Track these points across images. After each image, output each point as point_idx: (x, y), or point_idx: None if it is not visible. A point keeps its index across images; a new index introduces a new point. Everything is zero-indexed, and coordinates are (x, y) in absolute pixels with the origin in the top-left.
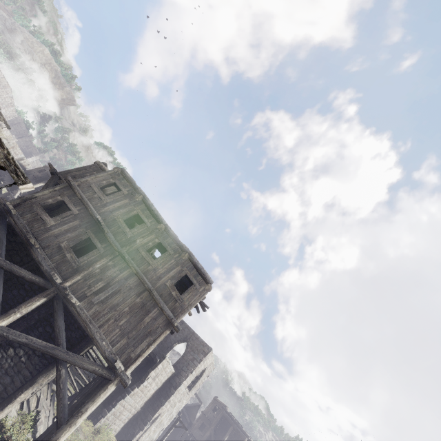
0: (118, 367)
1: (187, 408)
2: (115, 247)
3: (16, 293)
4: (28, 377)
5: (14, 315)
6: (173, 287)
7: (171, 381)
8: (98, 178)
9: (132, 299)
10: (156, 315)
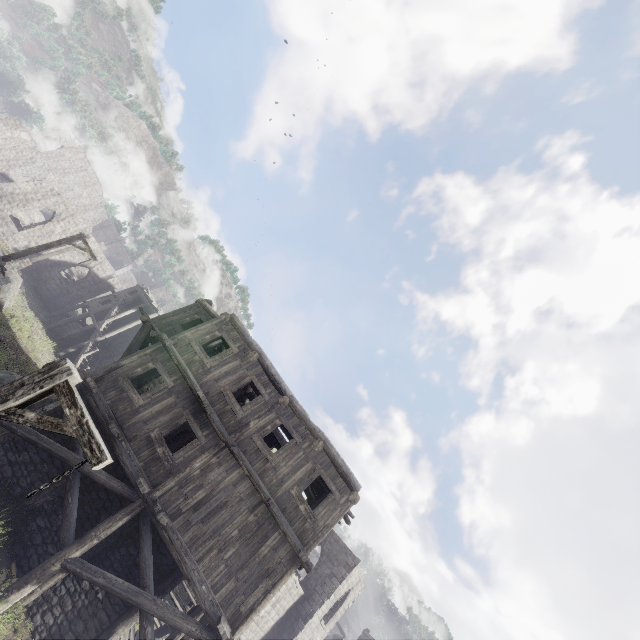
0: (223, 632)
1: None
2: (221, 435)
3: (95, 496)
4: (105, 624)
5: (90, 541)
6: (302, 497)
7: (298, 607)
8: (200, 331)
9: (243, 516)
10: (277, 542)
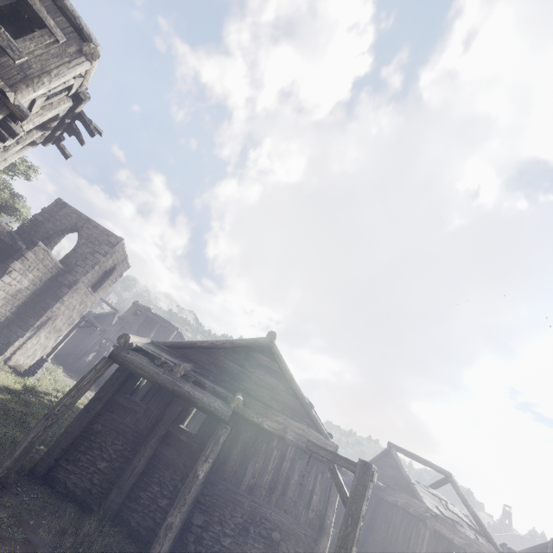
0: None
1: (98, 318)
2: None
3: None
4: None
5: None
6: None
7: (59, 280)
8: None
9: None
10: None
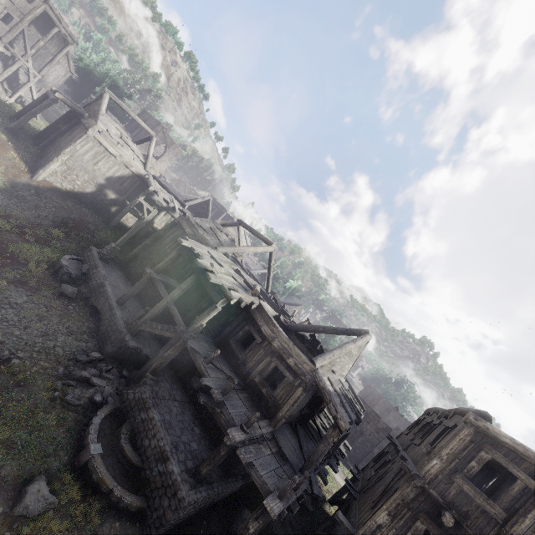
0: None
1: None
2: None
3: None
4: None
5: None
6: None
7: None
8: None
9: None
10: None
